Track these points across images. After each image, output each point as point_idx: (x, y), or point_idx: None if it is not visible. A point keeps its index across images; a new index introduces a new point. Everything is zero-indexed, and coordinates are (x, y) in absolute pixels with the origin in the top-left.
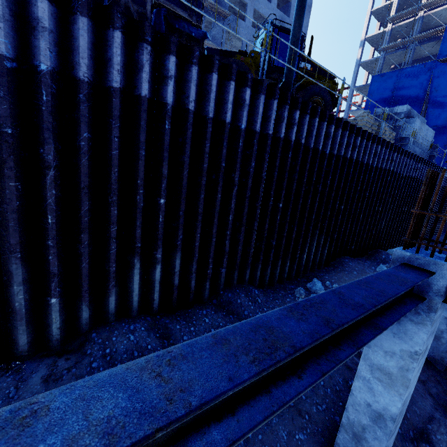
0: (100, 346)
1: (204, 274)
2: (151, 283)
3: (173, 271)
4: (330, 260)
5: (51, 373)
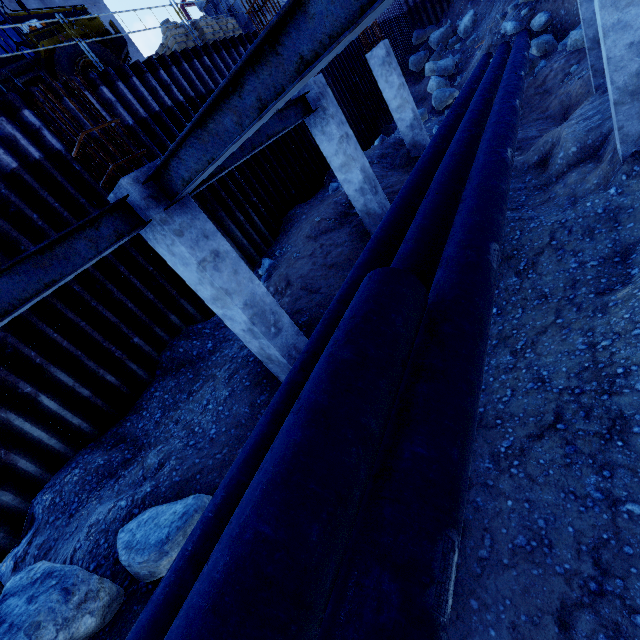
0: (48, 504)
1: (117, 361)
2: (56, 417)
3: (69, 388)
4: (278, 226)
5: (16, 560)
